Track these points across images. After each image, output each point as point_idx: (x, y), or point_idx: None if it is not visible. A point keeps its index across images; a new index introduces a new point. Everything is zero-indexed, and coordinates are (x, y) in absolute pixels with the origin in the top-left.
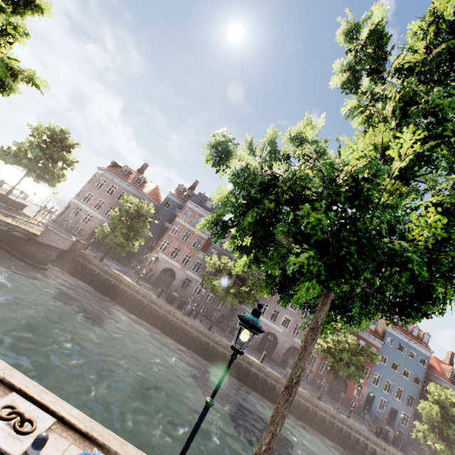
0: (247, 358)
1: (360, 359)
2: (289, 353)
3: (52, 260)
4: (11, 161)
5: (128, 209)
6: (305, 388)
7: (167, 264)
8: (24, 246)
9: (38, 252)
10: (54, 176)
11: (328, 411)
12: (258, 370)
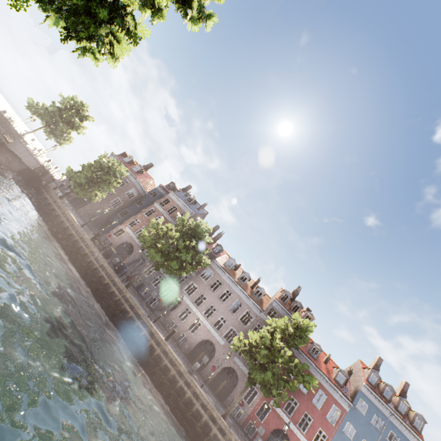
0: (151, 327)
1: (294, 383)
2: (224, 375)
3: (12, 170)
4: (32, 109)
5: (102, 163)
6: (219, 410)
7: (129, 239)
8: None
9: (2, 155)
10: (62, 134)
11: (227, 435)
12: (158, 346)
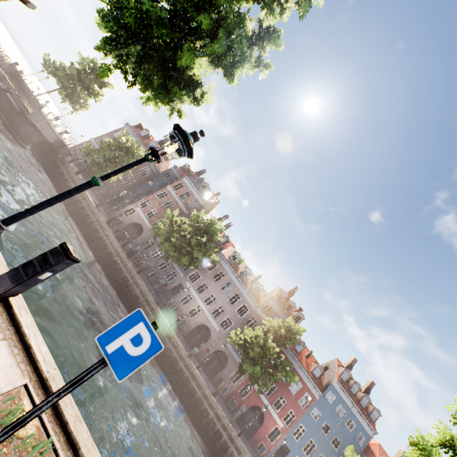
0: (158, 313)
1: (277, 375)
2: (216, 357)
3: (31, 142)
4: (49, 68)
5: (121, 142)
6: (209, 387)
7: (140, 220)
8: (14, 117)
9: (22, 126)
10: (79, 100)
11: (215, 409)
12: (163, 331)
